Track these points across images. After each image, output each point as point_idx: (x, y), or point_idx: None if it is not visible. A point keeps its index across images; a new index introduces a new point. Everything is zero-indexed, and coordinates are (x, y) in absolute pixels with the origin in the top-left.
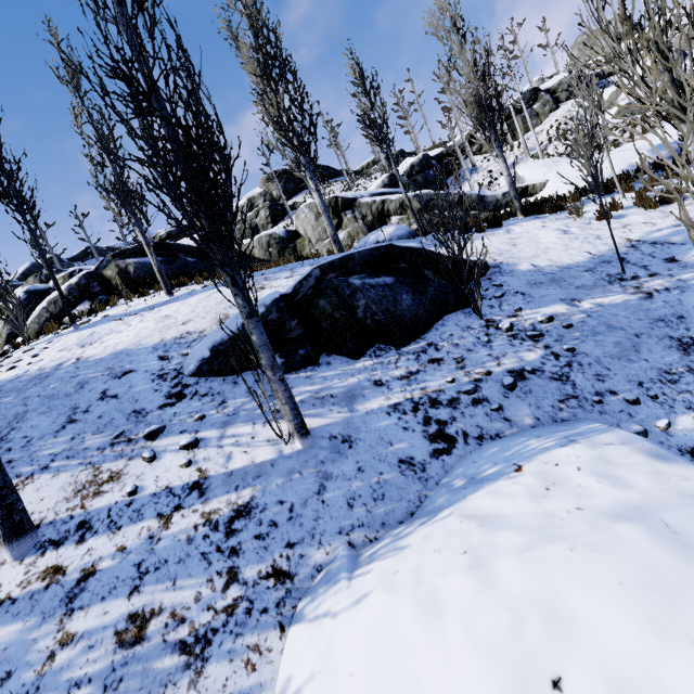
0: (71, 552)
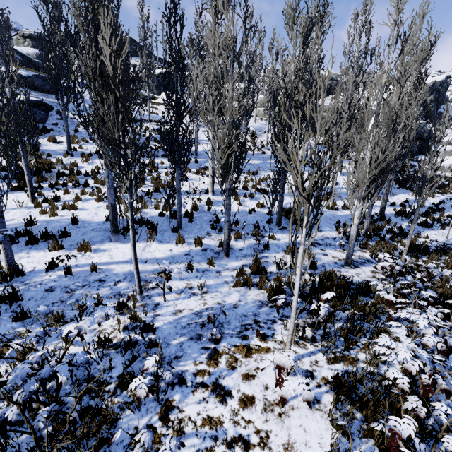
0: None
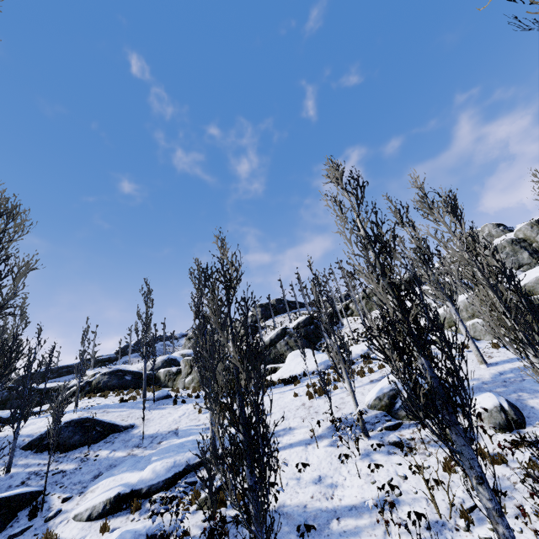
0: None
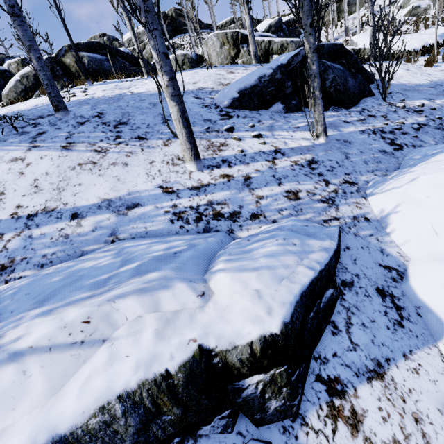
0: (228, 170)
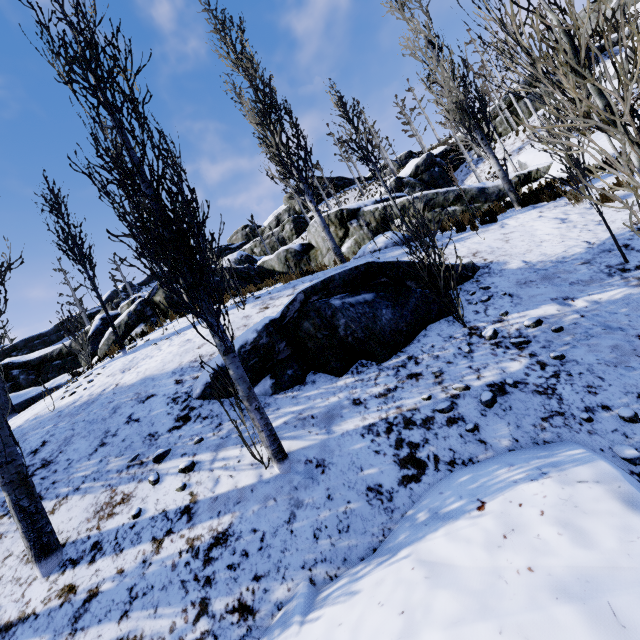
0: (83, 572)
